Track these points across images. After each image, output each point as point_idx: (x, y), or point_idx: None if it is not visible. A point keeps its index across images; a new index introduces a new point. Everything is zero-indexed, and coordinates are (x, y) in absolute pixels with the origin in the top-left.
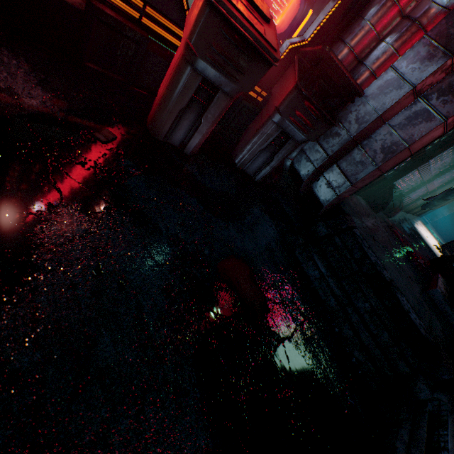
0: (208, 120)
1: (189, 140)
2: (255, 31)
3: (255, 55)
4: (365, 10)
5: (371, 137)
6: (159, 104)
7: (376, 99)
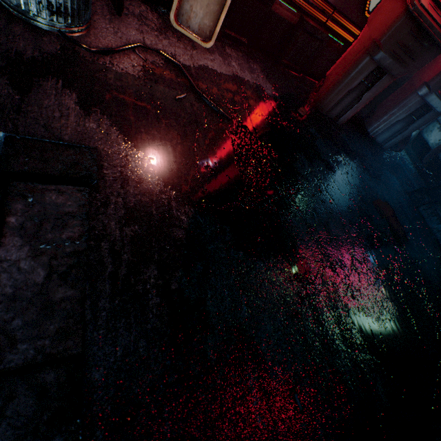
0: (367, 97)
1: (344, 113)
2: (438, 27)
3: (431, 45)
4: None
5: None
6: (332, 87)
7: None
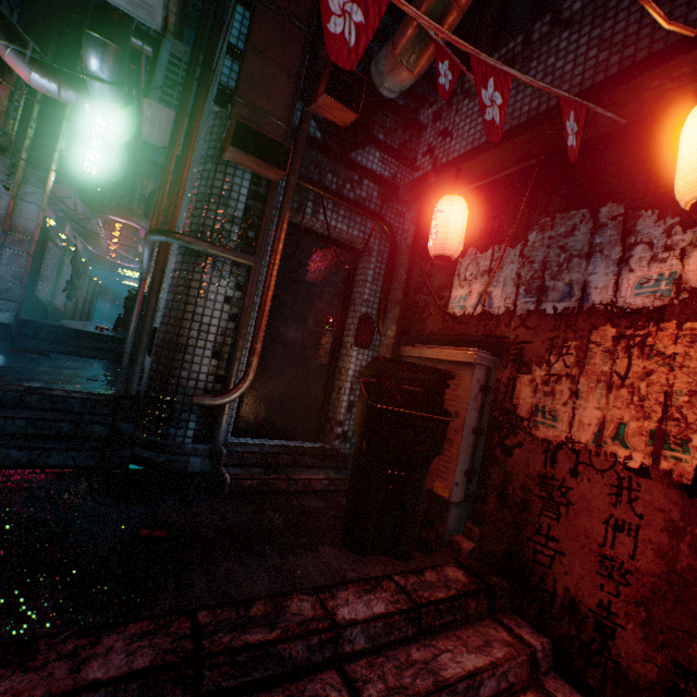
0: None
1: None
2: None
3: None
4: None
5: (1, 275)
6: None
7: None
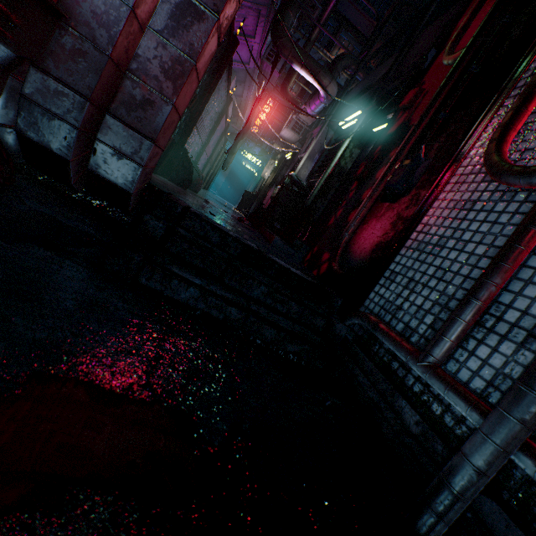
0: None
1: None
2: None
3: None
4: None
5: (139, 56)
6: None
7: None
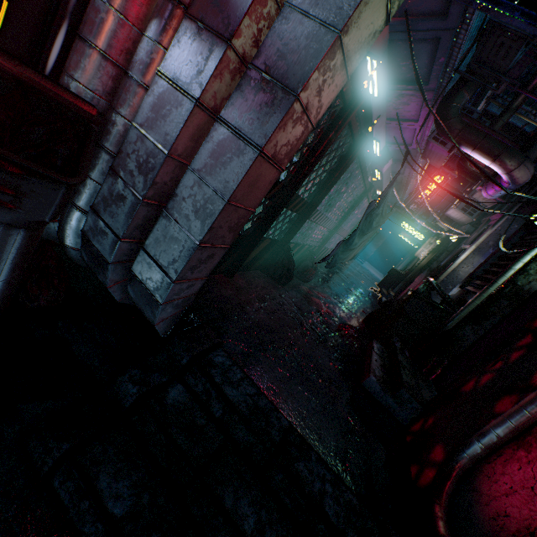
0: None
1: None
2: None
3: None
4: None
5: (176, 195)
6: None
7: (155, 128)
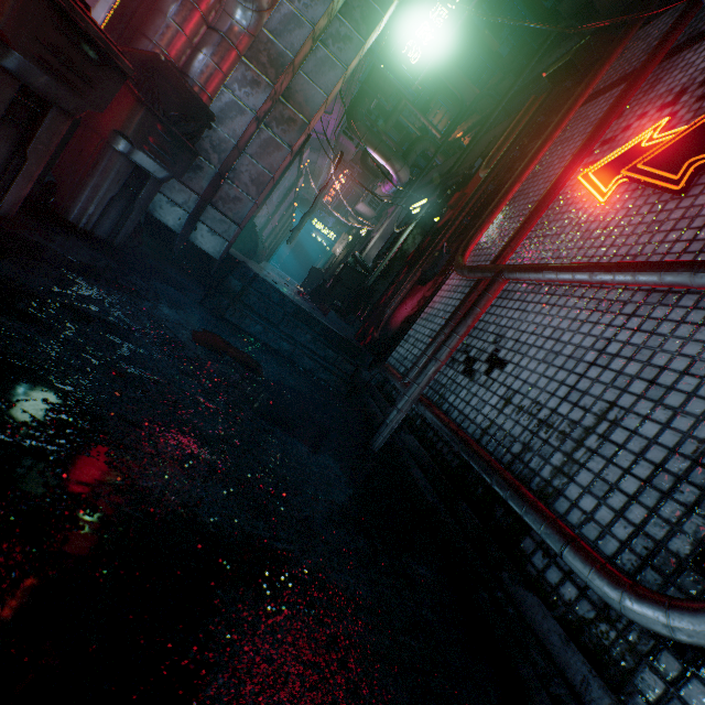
0: (39, 154)
1: (4, 190)
2: (99, 31)
3: (106, 63)
4: (164, 5)
5: (236, 169)
6: None
7: (225, 124)
